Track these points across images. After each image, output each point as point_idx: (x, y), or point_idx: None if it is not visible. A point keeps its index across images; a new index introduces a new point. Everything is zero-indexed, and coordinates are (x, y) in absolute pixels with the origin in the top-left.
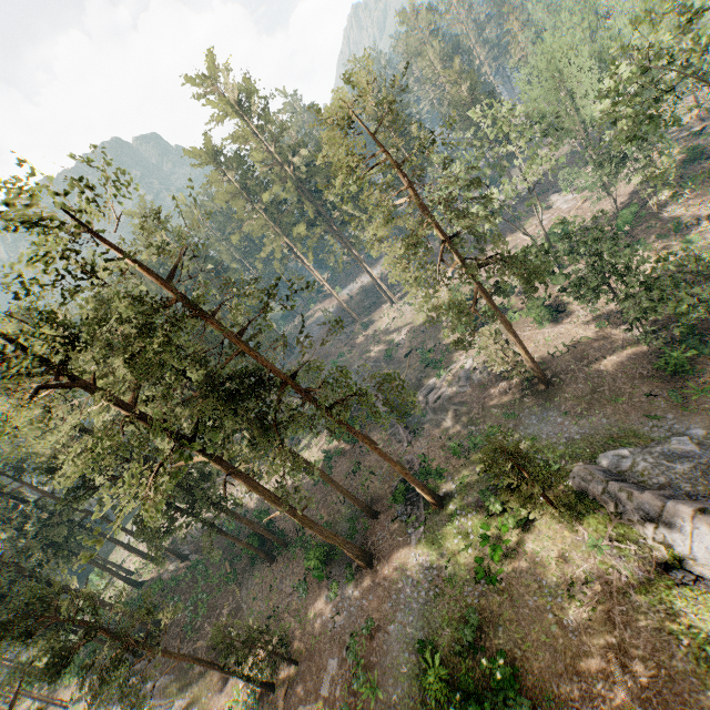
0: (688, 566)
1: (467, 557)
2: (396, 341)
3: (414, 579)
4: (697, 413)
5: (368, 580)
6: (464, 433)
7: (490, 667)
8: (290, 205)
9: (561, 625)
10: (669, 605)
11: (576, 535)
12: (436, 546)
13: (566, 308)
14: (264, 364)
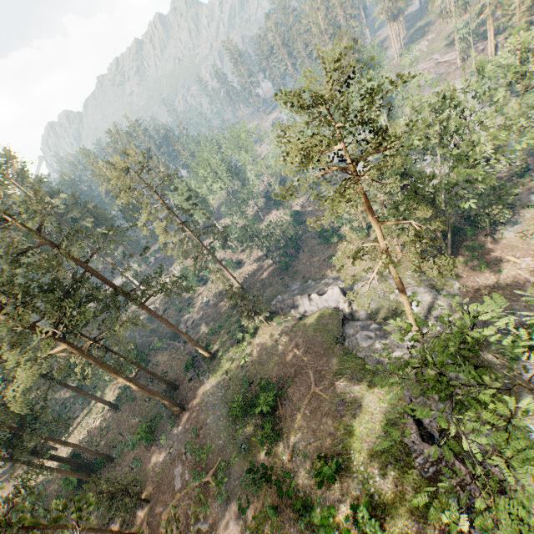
0: (306, 315)
1: (235, 365)
2: (153, 309)
3: (212, 393)
4: (297, 279)
5: (185, 416)
6: (214, 328)
7: (259, 390)
8: (50, 231)
9: (278, 355)
10: (303, 324)
11: (272, 326)
12: (218, 373)
13: (242, 261)
14: (102, 279)
